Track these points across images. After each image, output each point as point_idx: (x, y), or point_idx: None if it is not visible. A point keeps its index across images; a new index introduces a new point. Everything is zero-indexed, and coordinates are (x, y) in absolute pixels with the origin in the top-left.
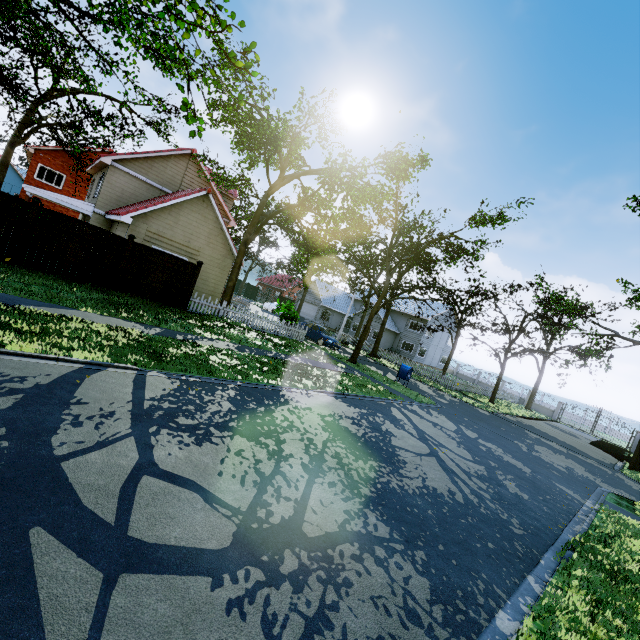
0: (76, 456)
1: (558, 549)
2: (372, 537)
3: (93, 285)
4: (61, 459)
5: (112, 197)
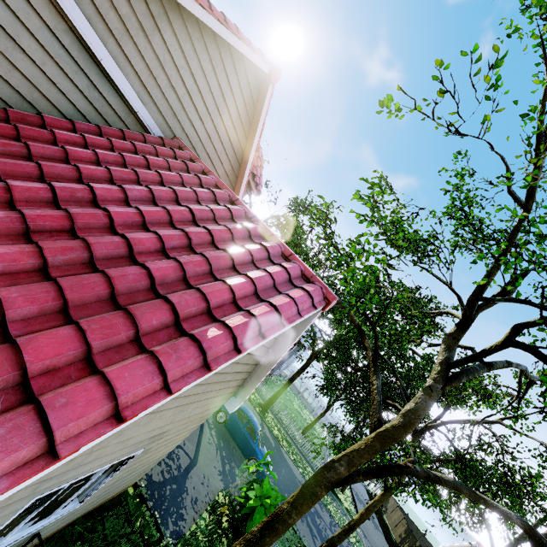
0: None
1: None
2: None
3: None
4: None
5: None
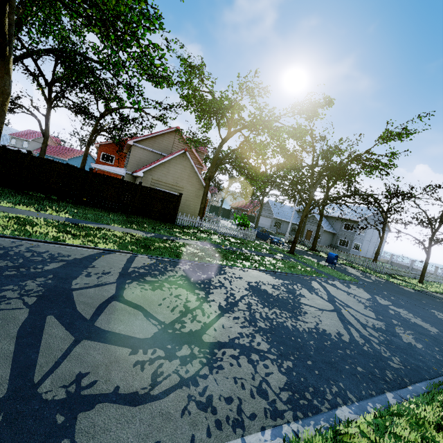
0: (82, 289)
1: (435, 383)
2: (252, 348)
3: (122, 213)
4: (74, 290)
5: (135, 163)
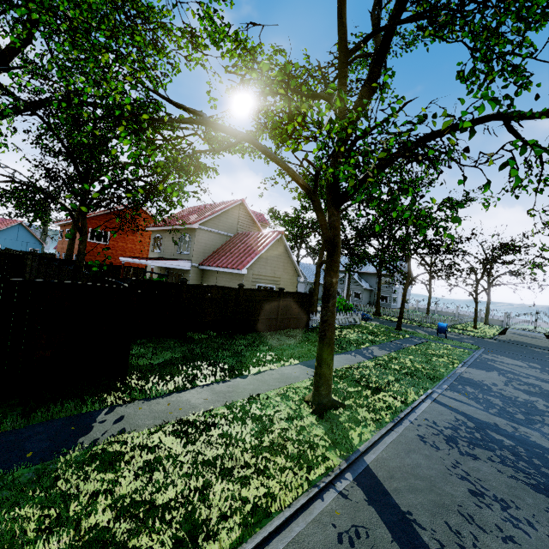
0: None
1: None
2: None
3: (268, 330)
4: None
5: (200, 251)
